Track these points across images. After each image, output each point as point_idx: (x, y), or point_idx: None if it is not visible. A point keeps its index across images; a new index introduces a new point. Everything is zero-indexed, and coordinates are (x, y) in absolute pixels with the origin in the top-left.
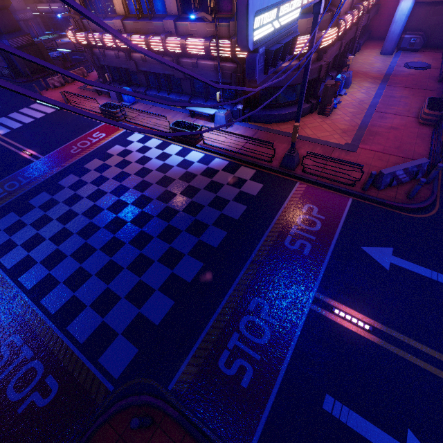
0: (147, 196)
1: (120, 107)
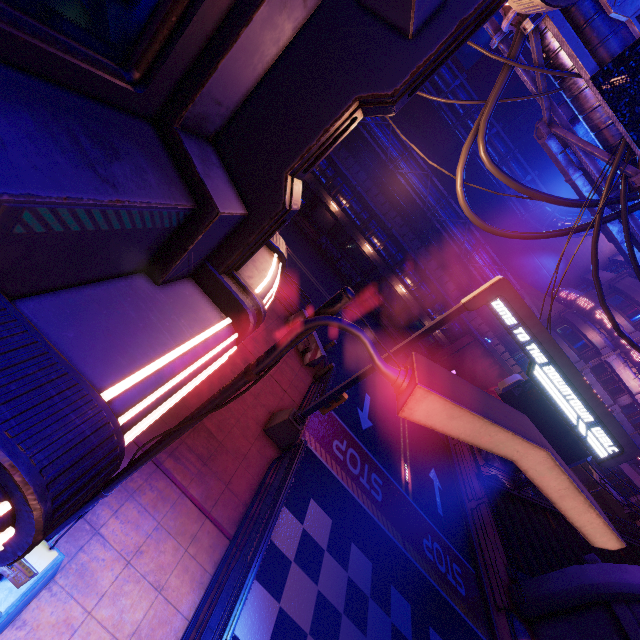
0: None
1: None
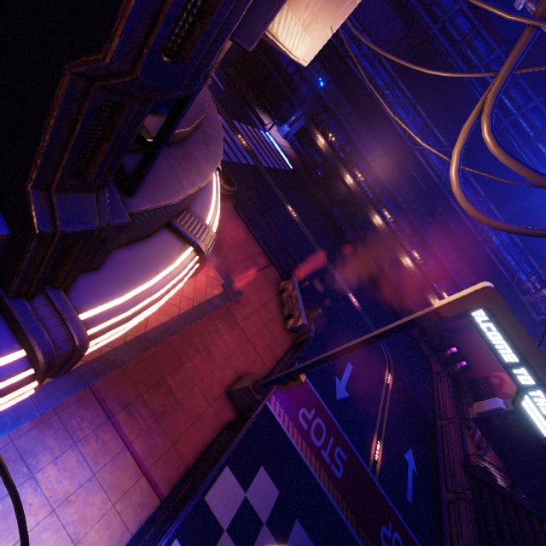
0: None
1: None
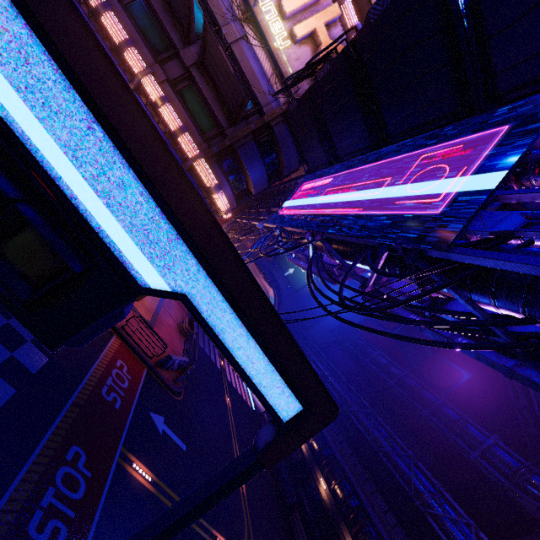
0: None
1: None
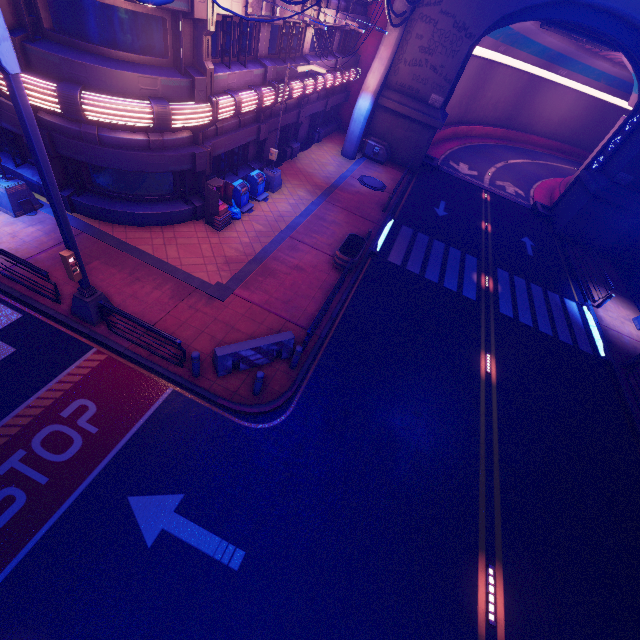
0: None
1: None
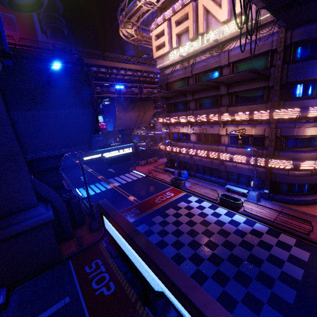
0: (213, 241)
1: (185, 181)
